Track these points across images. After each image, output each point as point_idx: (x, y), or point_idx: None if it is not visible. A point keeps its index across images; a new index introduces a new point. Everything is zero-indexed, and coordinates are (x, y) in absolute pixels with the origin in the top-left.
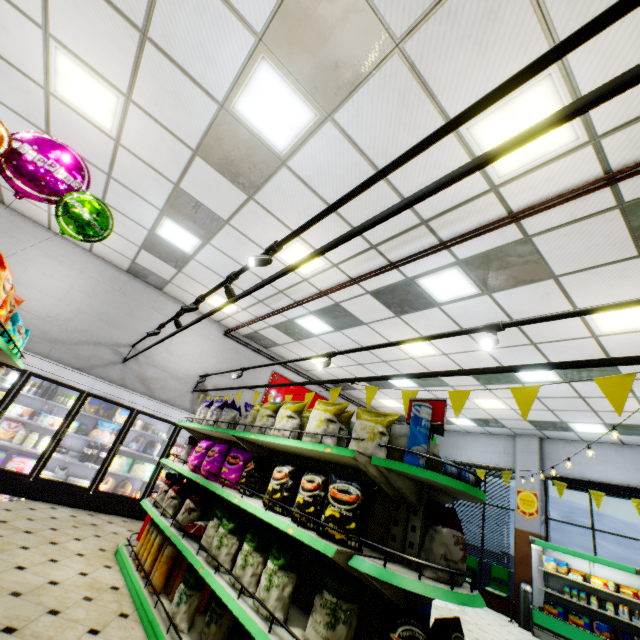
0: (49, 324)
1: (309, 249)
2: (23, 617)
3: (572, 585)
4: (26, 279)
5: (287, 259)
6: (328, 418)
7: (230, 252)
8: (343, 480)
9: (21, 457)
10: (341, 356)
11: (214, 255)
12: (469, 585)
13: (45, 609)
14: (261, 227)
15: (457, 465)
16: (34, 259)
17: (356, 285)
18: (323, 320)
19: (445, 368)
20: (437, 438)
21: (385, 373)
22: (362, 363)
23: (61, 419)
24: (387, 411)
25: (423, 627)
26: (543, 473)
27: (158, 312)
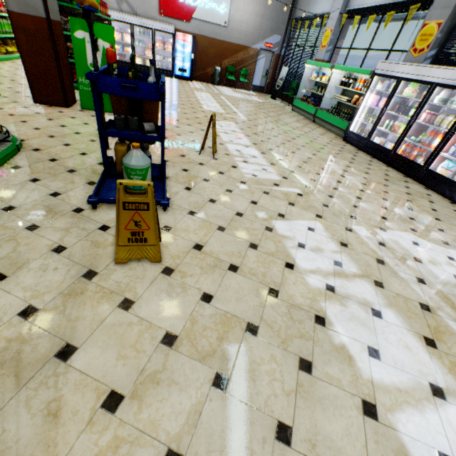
0: None
1: None
2: None
3: (322, 86)
4: None
5: None
6: None
7: None
8: None
9: None
10: None
11: None
12: None
13: None
14: None
15: None
16: None
17: None
18: None
19: None
20: None
21: None
22: None
23: None
24: None
25: None
26: (346, 11)
27: None
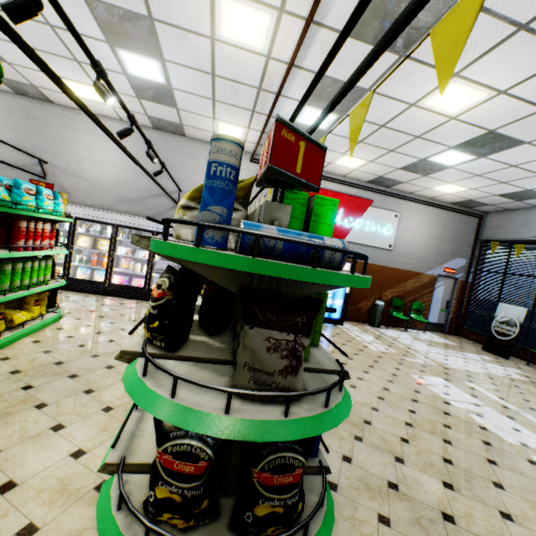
0: (122, 189)
1: (239, 2)
2: (88, 369)
3: None
4: (94, 159)
5: (232, 36)
6: (184, 205)
7: (186, 61)
8: (168, 274)
9: (137, 278)
10: (365, 148)
11: (180, 74)
12: (336, 397)
13: (106, 365)
14: (177, 1)
15: (247, 229)
16: (92, 142)
17: (324, 30)
18: (320, 108)
19: (509, 117)
20: (523, 218)
21: (425, 153)
22: (392, 149)
23: (148, 252)
24: (449, 199)
25: (216, 443)
26: None
27: (190, 157)
